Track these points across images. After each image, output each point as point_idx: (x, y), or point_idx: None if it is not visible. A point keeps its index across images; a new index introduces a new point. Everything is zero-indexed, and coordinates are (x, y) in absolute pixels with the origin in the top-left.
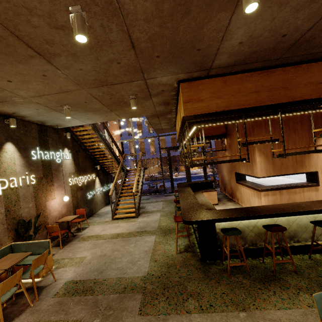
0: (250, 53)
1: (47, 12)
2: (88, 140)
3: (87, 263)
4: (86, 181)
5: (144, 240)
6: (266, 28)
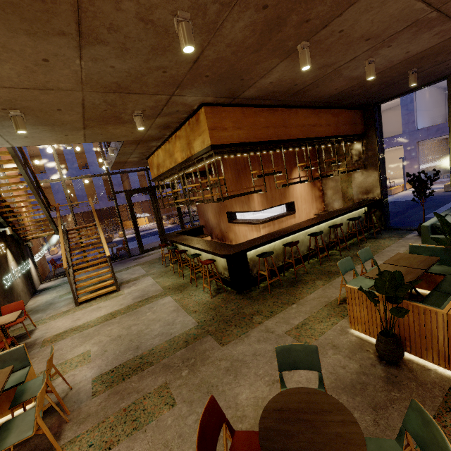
0: (271, 91)
1: (150, 4)
2: None
3: (102, 353)
4: None
5: (160, 304)
6: (291, 77)
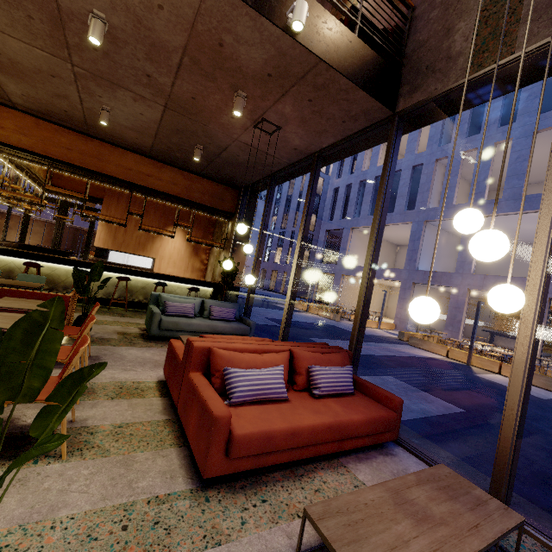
0: (48, 110)
1: None
2: None
3: None
4: None
5: None
6: (40, 97)
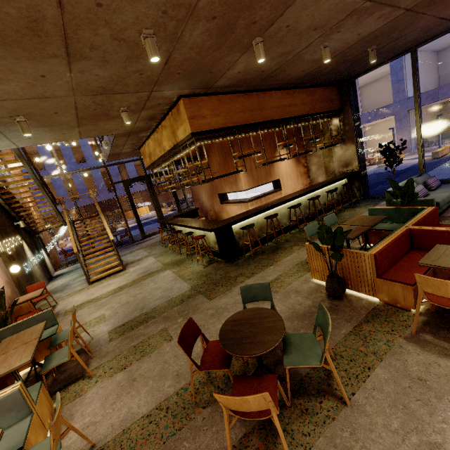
0: (241, 79)
1: (120, 28)
2: (2, 178)
3: (114, 314)
4: (14, 248)
5: (160, 276)
6: (256, 66)
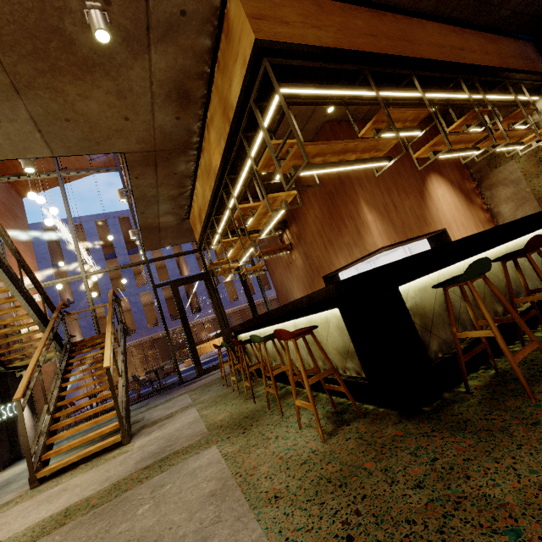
0: None
1: None
2: None
3: None
4: None
5: (185, 471)
6: None
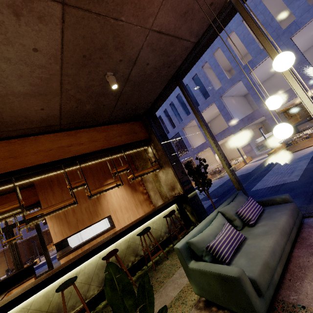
0: None
1: None
2: None
3: None
4: None
5: None
6: None
